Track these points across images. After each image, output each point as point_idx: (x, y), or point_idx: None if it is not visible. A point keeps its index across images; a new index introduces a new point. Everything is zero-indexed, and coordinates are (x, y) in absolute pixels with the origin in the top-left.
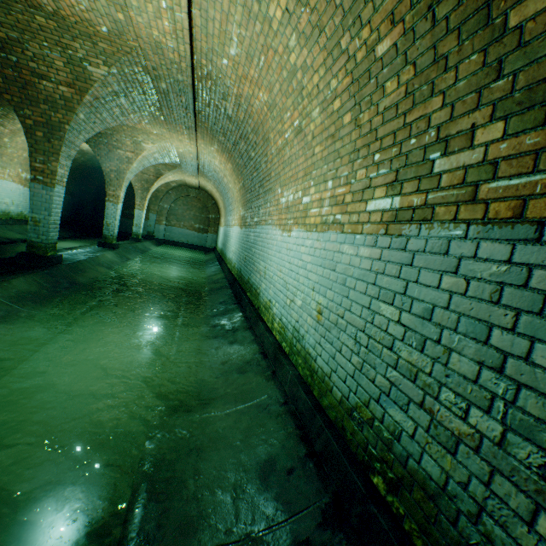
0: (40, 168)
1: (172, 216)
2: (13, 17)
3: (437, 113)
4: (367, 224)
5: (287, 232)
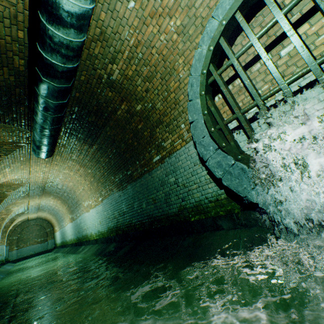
0: None
1: (20, 241)
2: None
3: (100, 187)
4: (100, 202)
5: (89, 212)
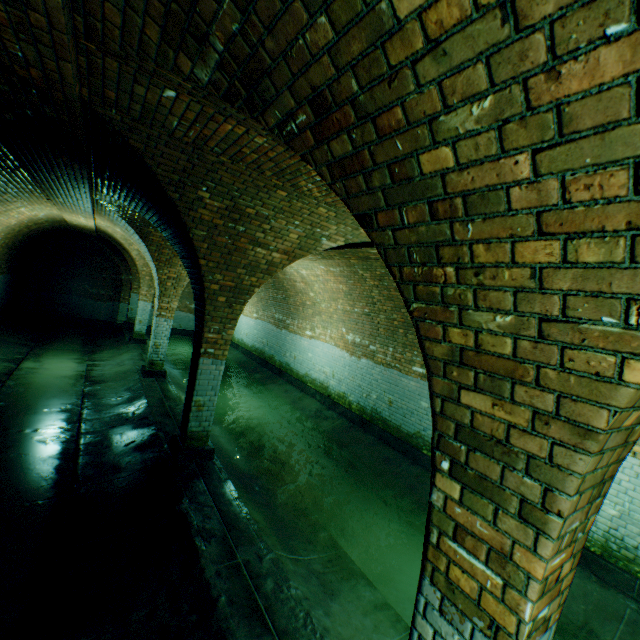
0: (212, 338)
1: None
2: (287, 203)
3: None
4: None
5: None
